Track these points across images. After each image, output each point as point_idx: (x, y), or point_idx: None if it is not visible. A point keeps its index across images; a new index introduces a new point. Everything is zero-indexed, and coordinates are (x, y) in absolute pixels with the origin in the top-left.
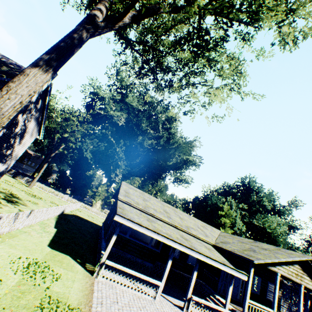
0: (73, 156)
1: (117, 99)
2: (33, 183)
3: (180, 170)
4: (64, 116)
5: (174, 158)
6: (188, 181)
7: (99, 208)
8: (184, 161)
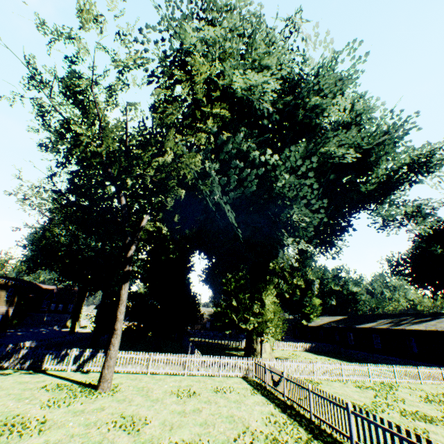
0: (181, 238)
1: (234, 51)
2: (110, 368)
3: (390, 195)
4: (123, 120)
5: (377, 170)
6: (425, 210)
7: (271, 349)
8: (411, 165)
